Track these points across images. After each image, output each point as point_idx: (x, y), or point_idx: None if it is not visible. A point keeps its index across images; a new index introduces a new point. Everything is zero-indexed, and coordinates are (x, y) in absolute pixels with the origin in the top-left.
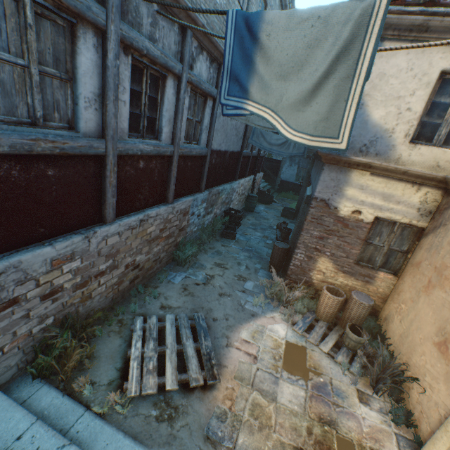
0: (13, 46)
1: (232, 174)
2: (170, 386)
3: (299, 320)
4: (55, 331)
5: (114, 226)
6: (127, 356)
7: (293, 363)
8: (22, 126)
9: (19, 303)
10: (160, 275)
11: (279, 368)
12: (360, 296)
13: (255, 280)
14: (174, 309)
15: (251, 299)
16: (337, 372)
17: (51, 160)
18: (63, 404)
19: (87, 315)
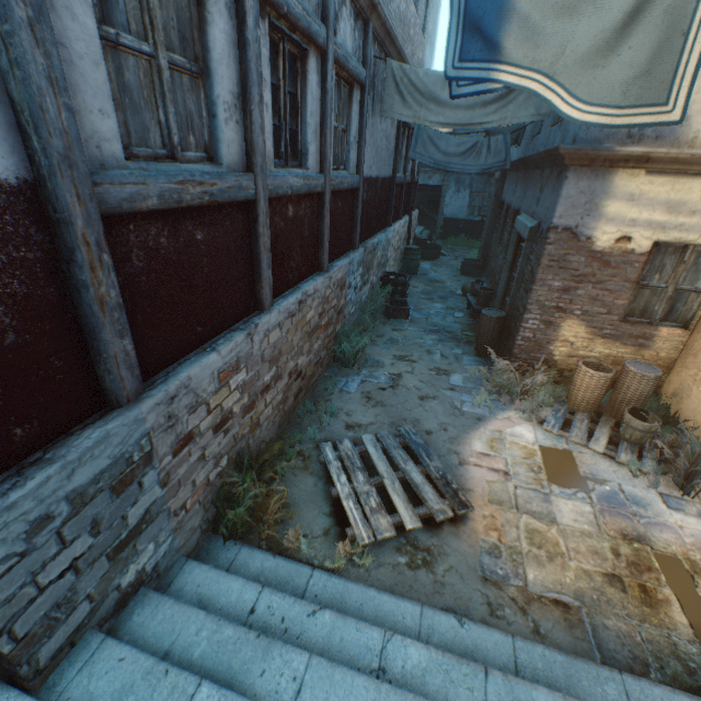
0: (132, 21)
1: (384, 217)
2: (411, 524)
3: (547, 416)
4: (235, 475)
5: (274, 313)
6: (332, 496)
7: (560, 473)
8: (163, 161)
9: (194, 439)
10: (327, 384)
11: (544, 481)
12: (638, 367)
13: (462, 372)
14: (366, 426)
15: (467, 398)
16: (625, 475)
17: (198, 216)
18: (280, 566)
19: (257, 450)
